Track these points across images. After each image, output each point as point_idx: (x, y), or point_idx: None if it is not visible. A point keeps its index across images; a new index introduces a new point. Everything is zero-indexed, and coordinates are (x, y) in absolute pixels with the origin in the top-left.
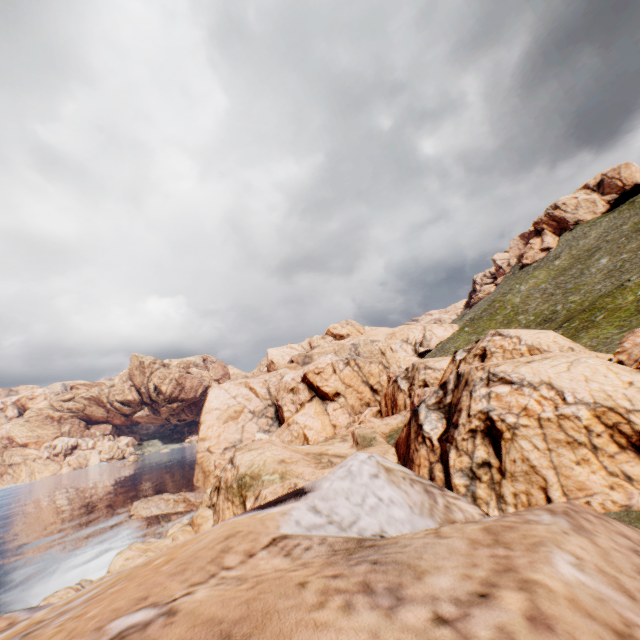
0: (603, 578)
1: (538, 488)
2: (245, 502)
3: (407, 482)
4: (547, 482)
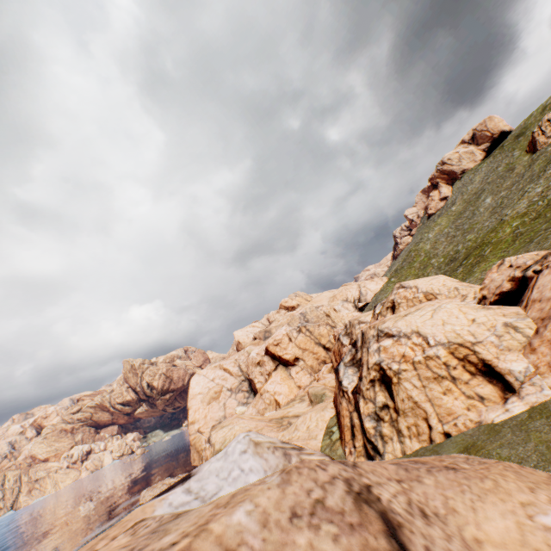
0: (259, 516)
1: (422, 419)
2: None
3: (270, 450)
4: (427, 413)
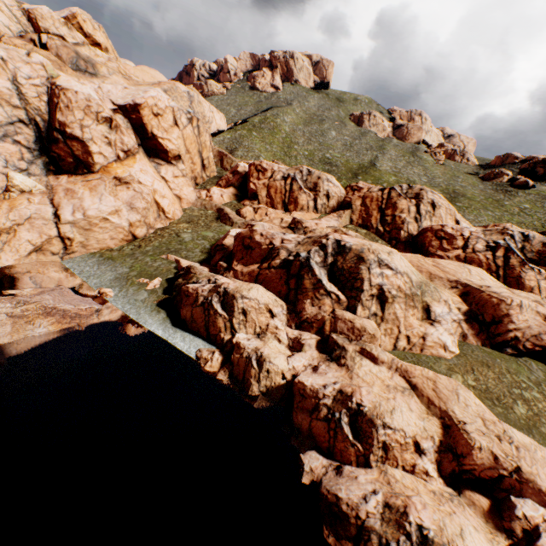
0: None
1: None
2: (428, 307)
3: None
4: None
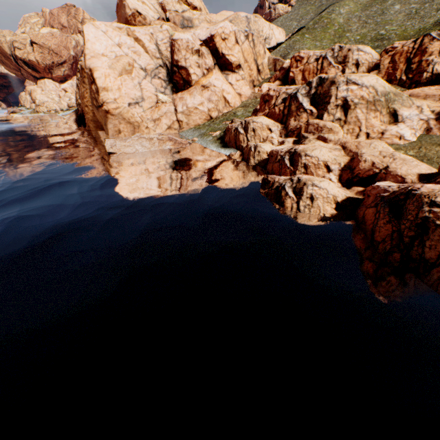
0: None
1: None
2: (394, 112)
3: None
4: None
